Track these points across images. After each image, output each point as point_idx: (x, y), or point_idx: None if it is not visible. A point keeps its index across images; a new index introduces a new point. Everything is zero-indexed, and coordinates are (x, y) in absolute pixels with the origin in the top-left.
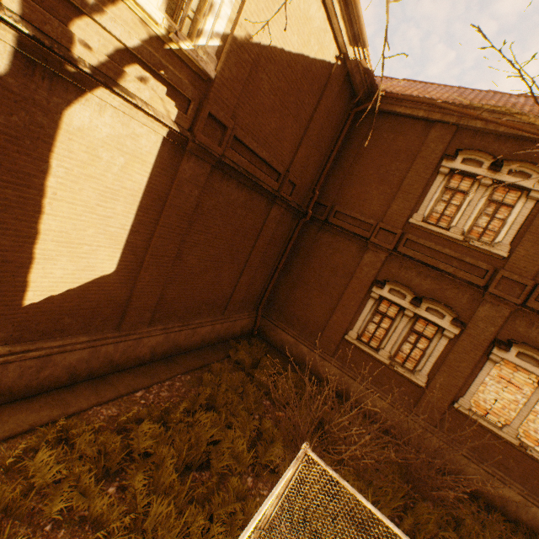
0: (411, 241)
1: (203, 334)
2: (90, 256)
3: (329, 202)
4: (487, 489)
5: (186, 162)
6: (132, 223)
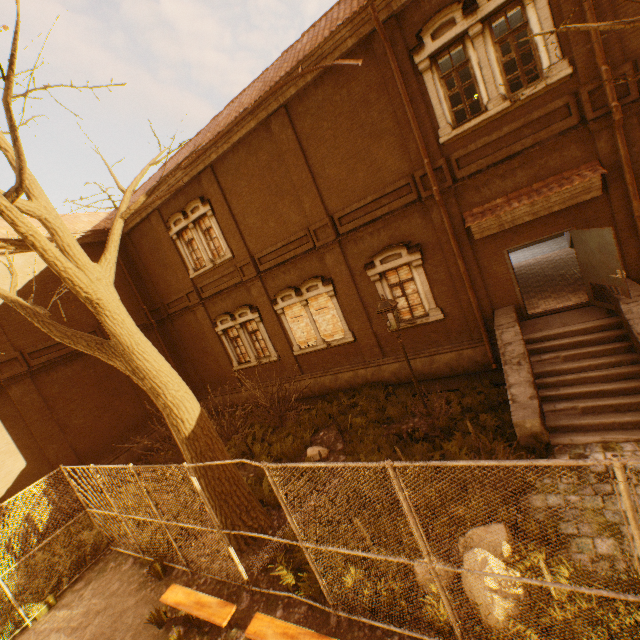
0: (203, 287)
1: (143, 447)
2: (4, 468)
3: (159, 304)
4: (339, 384)
5: (11, 391)
6: (12, 438)
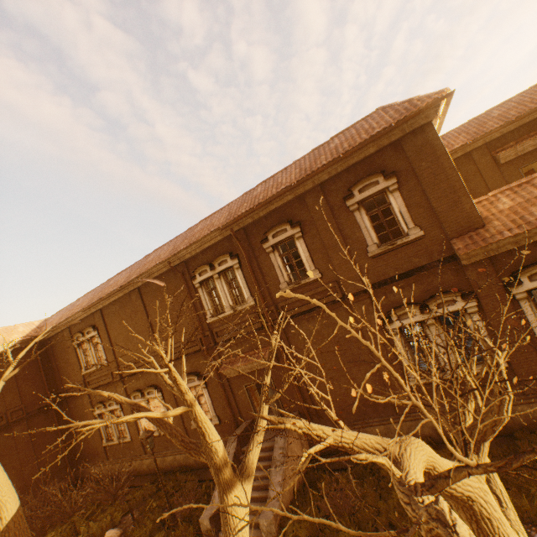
0: (90, 380)
1: None
2: None
3: (61, 389)
4: (165, 464)
5: None
6: None
